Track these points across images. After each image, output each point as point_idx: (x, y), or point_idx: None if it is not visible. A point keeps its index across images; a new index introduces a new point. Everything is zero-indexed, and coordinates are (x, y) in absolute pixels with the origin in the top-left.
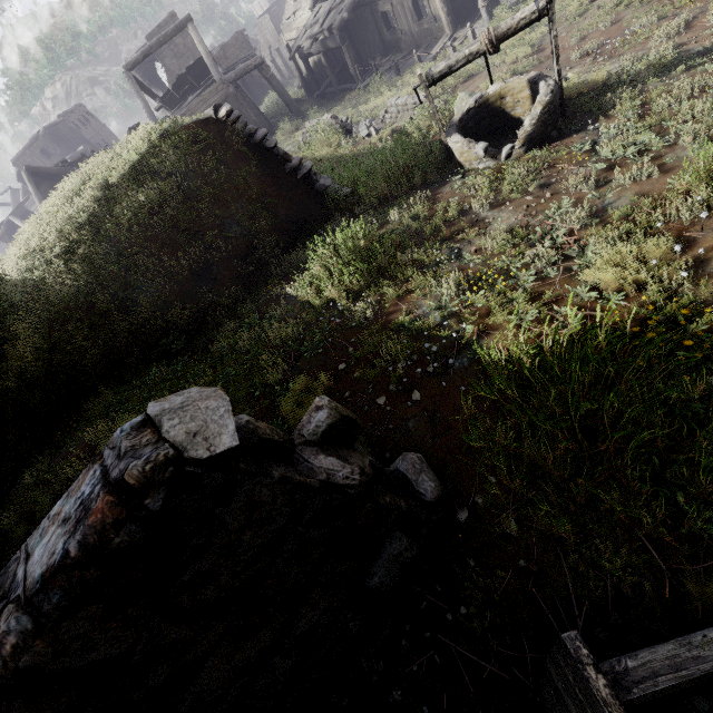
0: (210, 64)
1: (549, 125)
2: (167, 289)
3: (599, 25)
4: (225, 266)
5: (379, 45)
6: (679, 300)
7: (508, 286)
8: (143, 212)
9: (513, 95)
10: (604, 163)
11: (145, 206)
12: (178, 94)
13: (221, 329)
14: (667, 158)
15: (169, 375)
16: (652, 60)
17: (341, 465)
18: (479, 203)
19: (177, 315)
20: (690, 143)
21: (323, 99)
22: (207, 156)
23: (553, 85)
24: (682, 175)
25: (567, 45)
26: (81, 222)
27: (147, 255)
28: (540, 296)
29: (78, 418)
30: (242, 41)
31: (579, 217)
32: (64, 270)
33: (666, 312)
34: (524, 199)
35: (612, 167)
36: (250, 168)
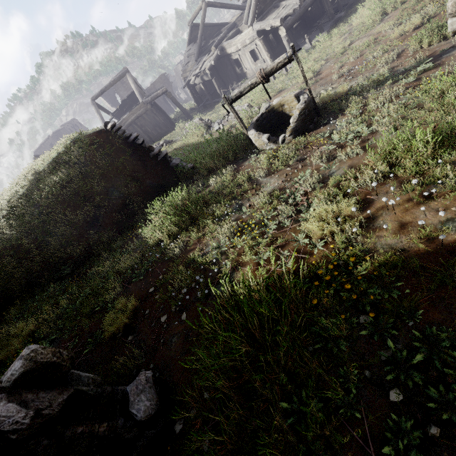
0: (137, 94)
1: (307, 121)
2: (68, 233)
3: (351, 58)
4: (108, 217)
5: (234, 76)
6: (352, 248)
7: (261, 232)
8: (56, 187)
9: (288, 104)
10: (335, 145)
11: (59, 183)
12: (123, 110)
13: (98, 258)
14: (369, 142)
15: (56, 292)
16: (375, 78)
17: (17, 410)
18: (259, 173)
19: (75, 250)
20: (385, 131)
21: (205, 108)
22: (98, 152)
23: (306, 98)
24: (369, 155)
25: (332, 70)
26: (22, 194)
27: (58, 213)
28: (277, 241)
29: (1, 321)
30: (164, 79)
31: (313, 182)
32: (6, 224)
33: (342, 258)
34: (286, 170)
35: (339, 147)
36: (126, 157)
